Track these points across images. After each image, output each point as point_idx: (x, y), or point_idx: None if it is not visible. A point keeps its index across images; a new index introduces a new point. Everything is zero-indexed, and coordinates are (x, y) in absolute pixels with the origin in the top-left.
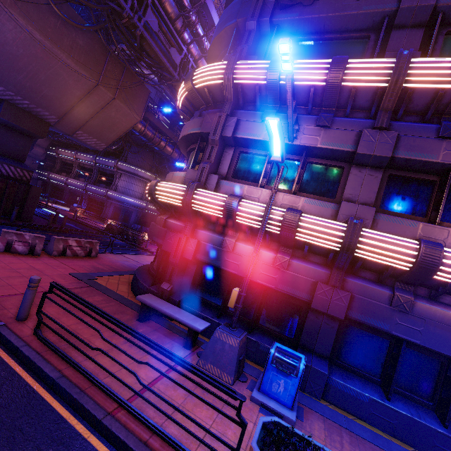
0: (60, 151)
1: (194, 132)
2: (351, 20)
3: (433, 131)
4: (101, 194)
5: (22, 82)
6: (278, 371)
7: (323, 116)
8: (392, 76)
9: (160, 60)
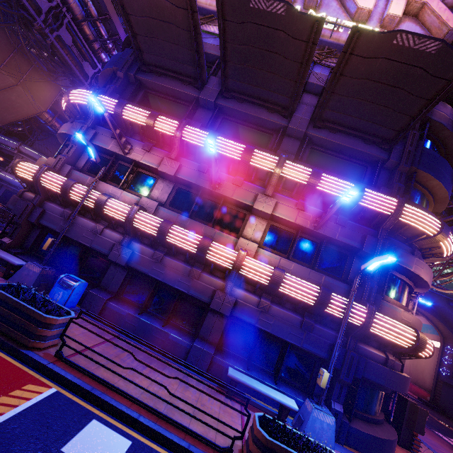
0: None
1: (64, 132)
2: (179, 94)
3: (197, 167)
4: None
5: None
6: (61, 286)
7: (146, 144)
8: (175, 131)
9: (72, 68)
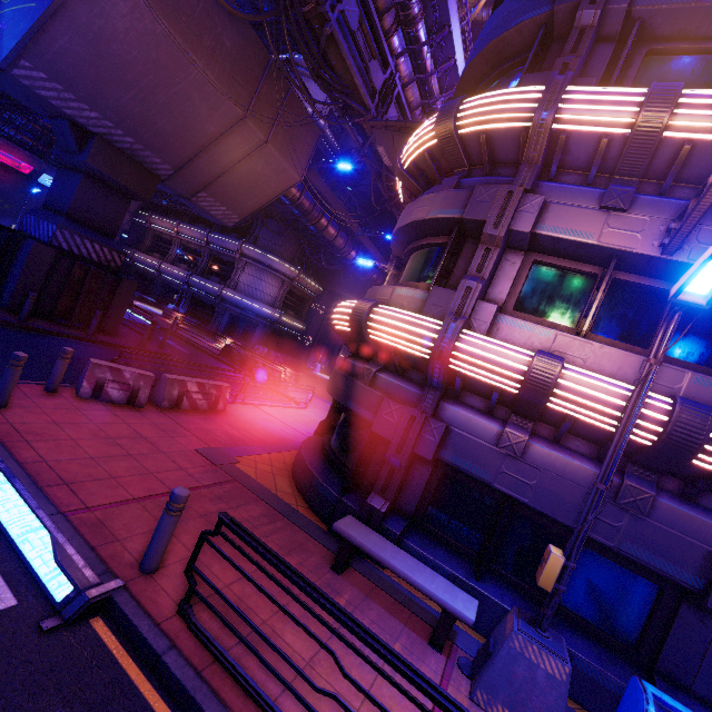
0: (155, 219)
1: (446, 216)
2: None
3: None
4: (212, 293)
5: (129, 106)
6: None
7: None
8: None
9: (350, 82)
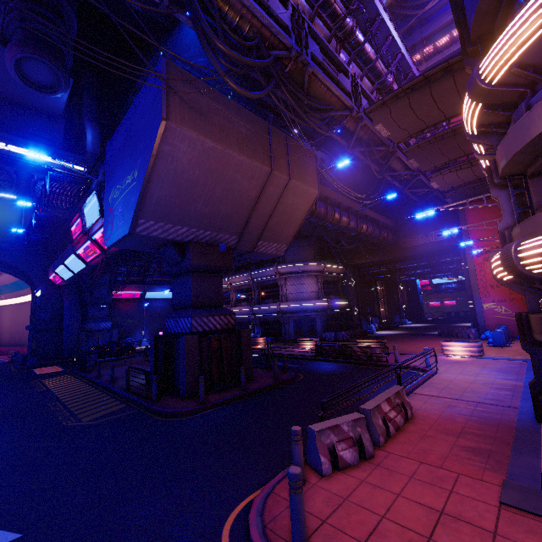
0: None
1: None
2: None
3: None
4: (273, 312)
5: (202, 211)
6: None
7: None
8: None
9: (329, 100)
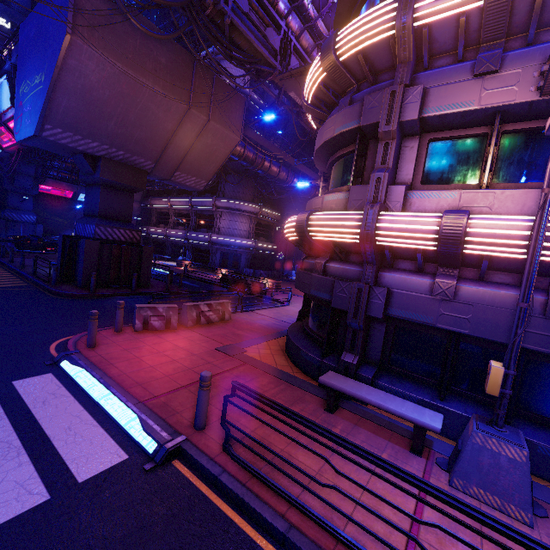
0: (154, 201)
1: (348, 129)
2: None
3: None
4: (205, 241)
5: (114, 130)
6: None
7: None
8: None
9: (255, 52)
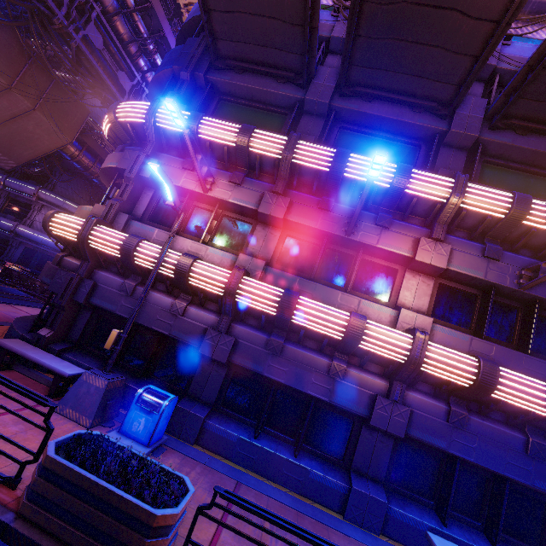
0: None
1: (112, 166)
2: (273, 97)
3: (316, 202)
4: (6, 229)
5: None
6: (142, 409)
7: (235, 174)
8: (283, 151)
9: (103, 81)
